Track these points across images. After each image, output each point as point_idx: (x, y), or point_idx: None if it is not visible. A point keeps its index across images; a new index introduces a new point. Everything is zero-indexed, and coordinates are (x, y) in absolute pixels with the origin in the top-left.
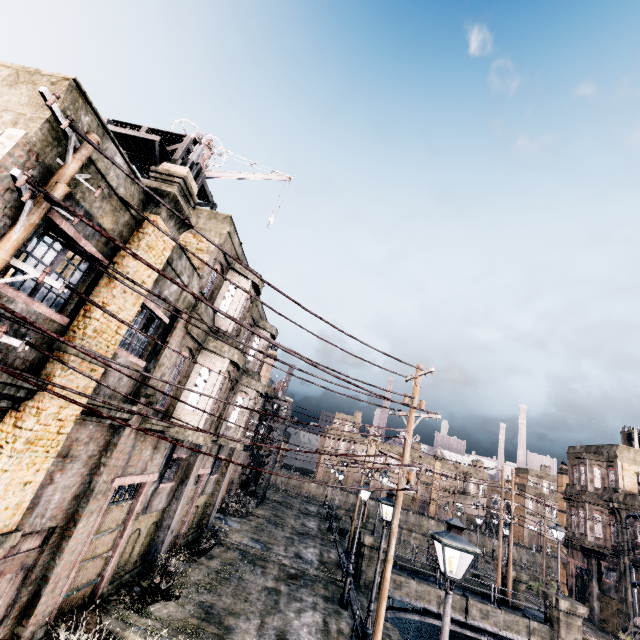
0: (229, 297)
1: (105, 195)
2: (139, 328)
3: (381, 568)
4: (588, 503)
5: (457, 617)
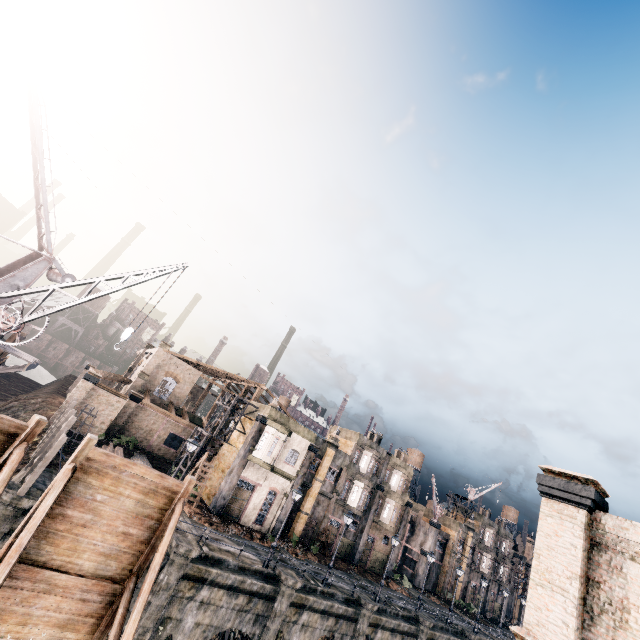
0: (487, 535)
1: (463, 532)
2: (470, 549)
3: None
4: None
5: None
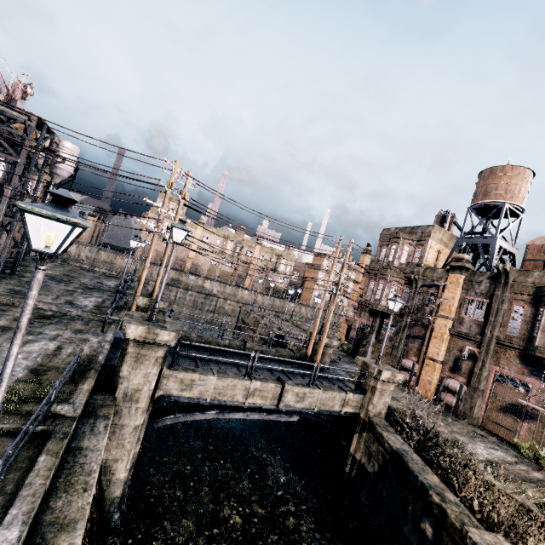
0: None
1: None
2: None
3: (159, 369)
4: (391, 276)
5: (267, 406)
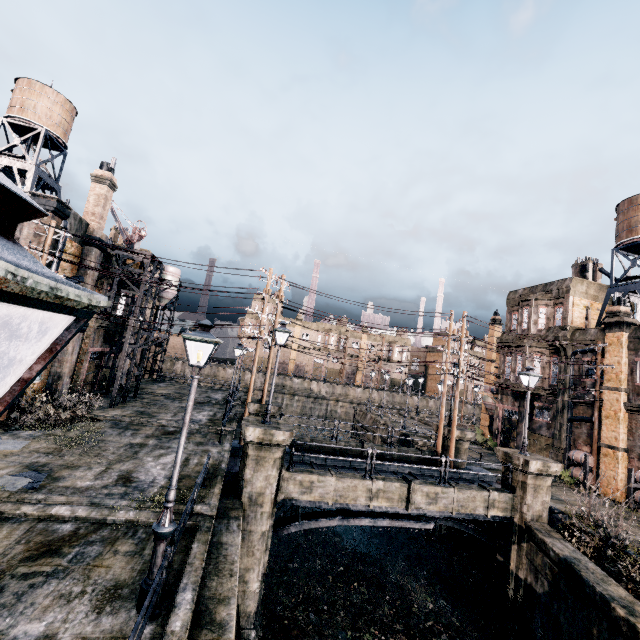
0: None
1: None
2: None
3: (278, 471)
4: (529, 346)
5: (395, 510)
